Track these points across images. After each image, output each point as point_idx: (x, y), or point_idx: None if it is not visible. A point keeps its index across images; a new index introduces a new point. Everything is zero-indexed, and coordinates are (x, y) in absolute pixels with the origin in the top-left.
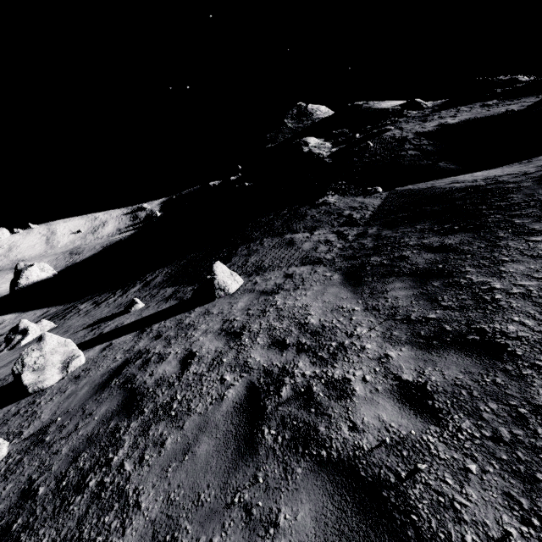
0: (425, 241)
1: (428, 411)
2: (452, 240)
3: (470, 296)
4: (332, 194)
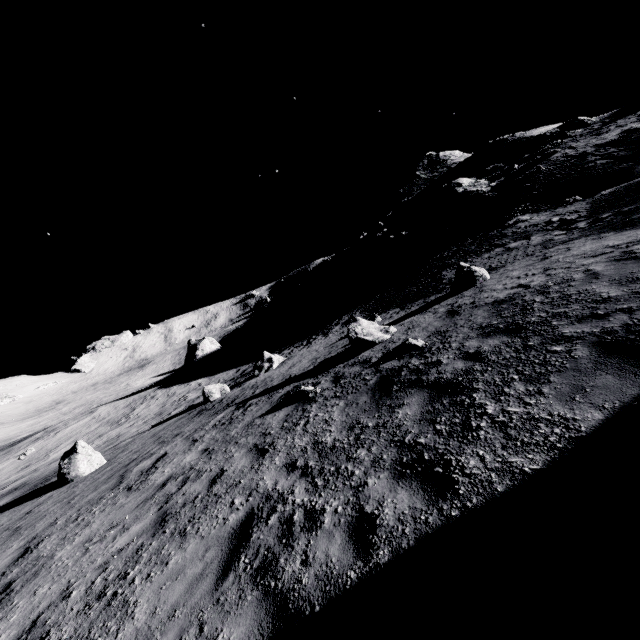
0: None
1: None
2: None
3: None
4: (520, 215)
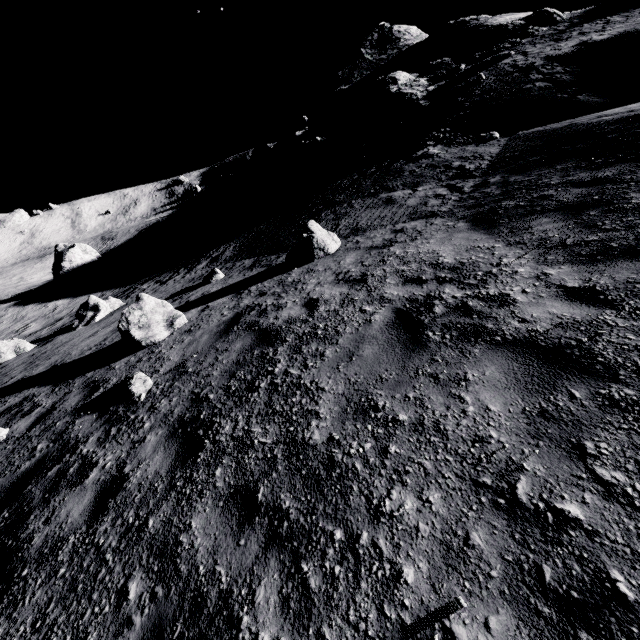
0: (572, 178)
1: (601, 302)
2: (608, 172)
3: (637, 217)
4: (433, 144)
